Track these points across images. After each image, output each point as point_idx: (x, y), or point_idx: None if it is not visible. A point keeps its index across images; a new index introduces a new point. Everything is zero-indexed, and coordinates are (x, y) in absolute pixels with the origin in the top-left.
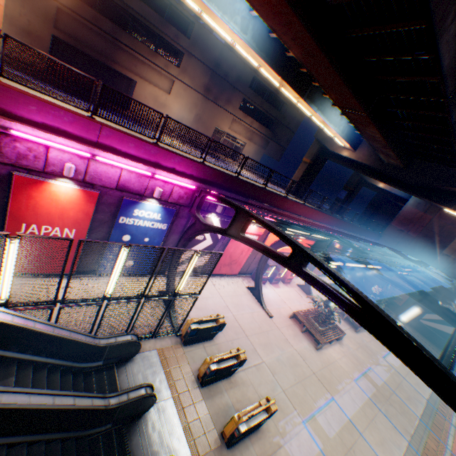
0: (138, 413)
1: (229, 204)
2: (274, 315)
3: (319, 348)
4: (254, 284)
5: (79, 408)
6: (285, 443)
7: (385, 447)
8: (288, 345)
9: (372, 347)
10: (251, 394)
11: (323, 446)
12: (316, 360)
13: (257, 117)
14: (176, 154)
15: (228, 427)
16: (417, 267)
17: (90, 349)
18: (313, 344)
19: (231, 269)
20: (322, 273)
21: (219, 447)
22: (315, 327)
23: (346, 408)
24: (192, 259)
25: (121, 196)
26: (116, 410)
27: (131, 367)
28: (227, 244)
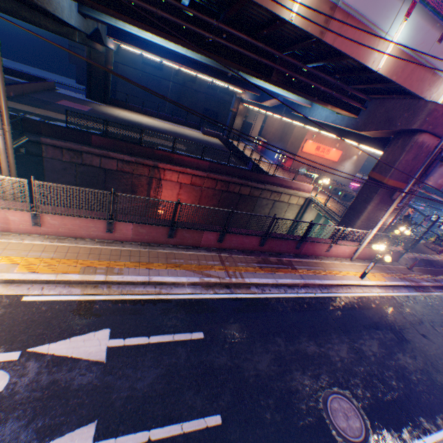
0: None
1: None
2: None
3: None
4: None
5: None
6: None
7: None
8: None
9: None
10: None
11: None
12: None
13: None
14: (356, 179)
15: None
16: None
17: None
18: None
19: None
20: None
21: None
22: None
23: None
24: None
25: None
26: None
27: None
28: None
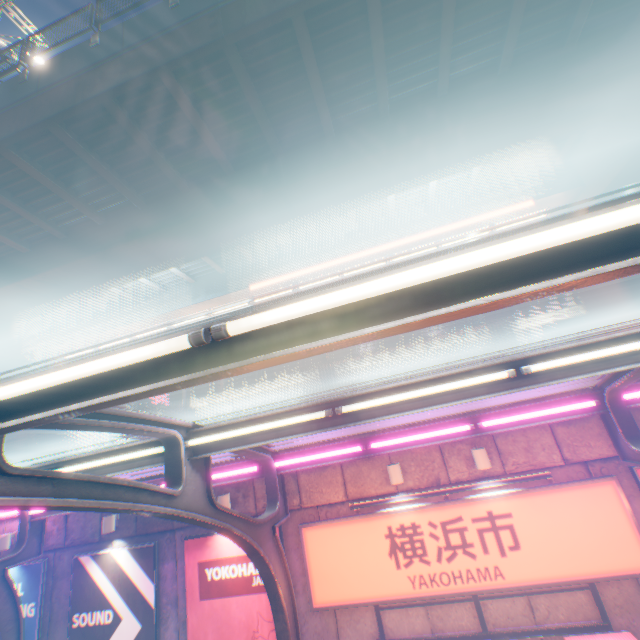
0: None
1: None
2: None
3: None
4: None
5: None
6: None
7: None
8: None
9: None
10: None
11: None
12: None
13: (477, 320)
14: None
15: None
16: None
17: None
18: None
19: None
20: None
21: None
22: None
23: None
24: None
25: None
26: None
27: None
28: (189, 619)
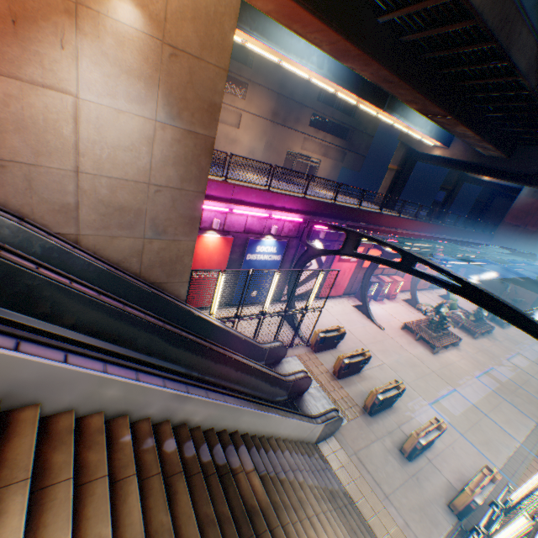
0: (300, 392)
1: (338, 229)
2: (385, 327)
3: (435, 352)
4: (360, 302)
5: (275, 376)
6: (415, 416)
7: (510, 424)
8: (404, 351)
9: (493, 351)
10: (379, 385)
11: (449, 420)
12: (434, 362)
13: (329, 130)
14: (285, 195)
15: (368, 399)
16: (533, 262)
17: (258, 350)
18: (429, 350)
19: (335, 291)
20: (428, 287)
21: (363, 415)
22: (428, 334)
23: (469, 397)
24: (317, 278)
25: (247, 237)
26: (290, 384)
27: (282, 366)
28: (330, 267)
